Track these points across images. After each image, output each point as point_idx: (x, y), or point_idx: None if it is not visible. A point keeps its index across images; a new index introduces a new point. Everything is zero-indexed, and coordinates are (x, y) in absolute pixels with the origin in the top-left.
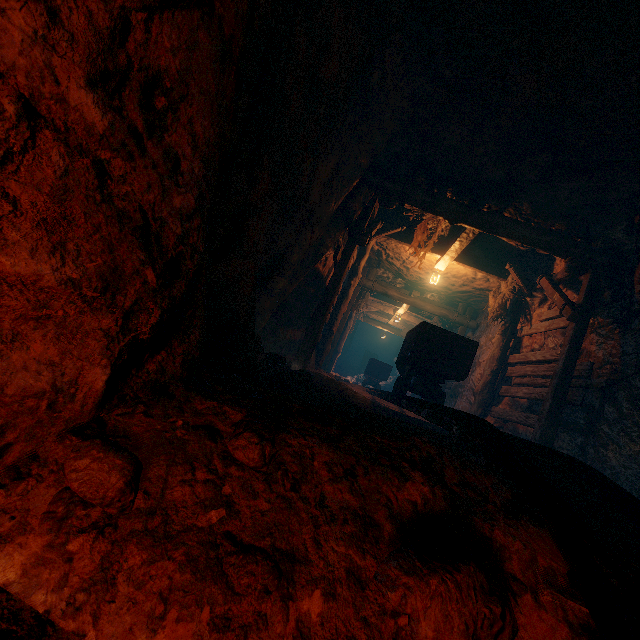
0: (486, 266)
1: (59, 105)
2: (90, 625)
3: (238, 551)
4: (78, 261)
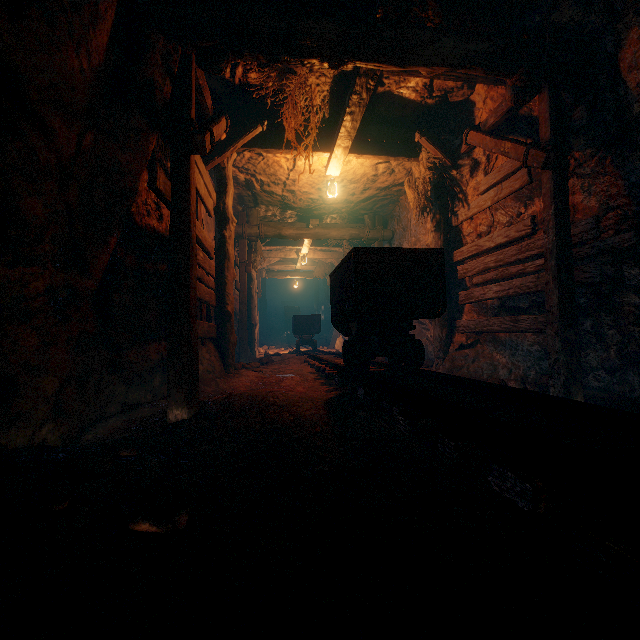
0: (390, 148)
1: None
2: None
3: None
4: None
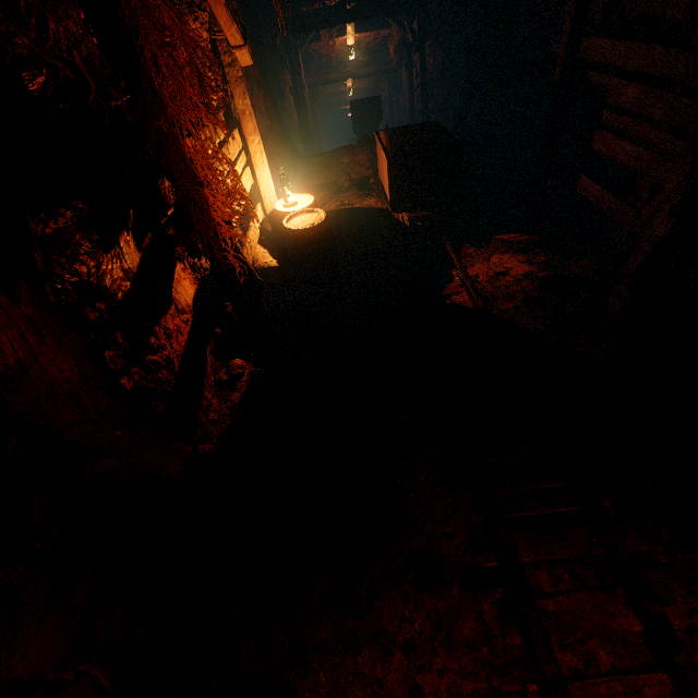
0: (376, 25)
1: (269, 126)
2: (313, 184)
3: (323, 171)
4: (281, 147)
